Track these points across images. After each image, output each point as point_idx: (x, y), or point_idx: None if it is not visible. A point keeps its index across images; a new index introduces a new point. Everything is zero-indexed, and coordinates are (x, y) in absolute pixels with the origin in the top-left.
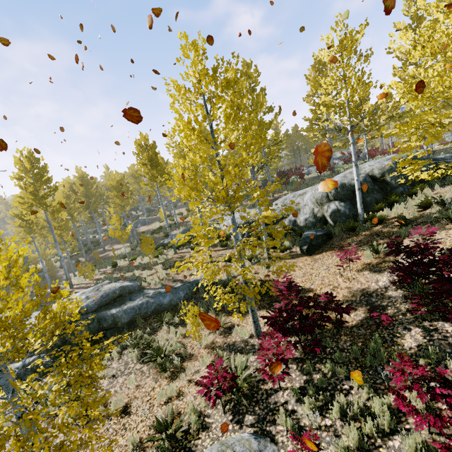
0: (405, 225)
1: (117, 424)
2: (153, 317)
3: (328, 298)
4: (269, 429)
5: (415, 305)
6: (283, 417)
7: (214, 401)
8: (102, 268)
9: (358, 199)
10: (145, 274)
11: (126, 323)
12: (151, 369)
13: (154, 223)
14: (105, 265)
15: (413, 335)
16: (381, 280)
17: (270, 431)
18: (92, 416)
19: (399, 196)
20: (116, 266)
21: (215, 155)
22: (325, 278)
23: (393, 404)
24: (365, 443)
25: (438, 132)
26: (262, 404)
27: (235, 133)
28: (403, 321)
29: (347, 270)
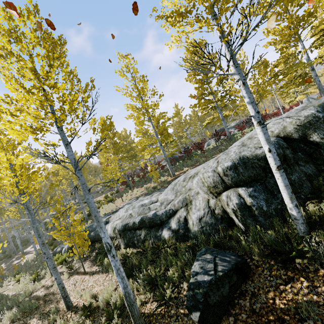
0: None
1: None
2: None
3: None
4: None
5: None
6: None
7: None
8: None
9: (282, 187)
10: None
11: None
12: None
13: (77, 214)
14: None
15: None
16: None
17: None
18: None
19: None
20: None
21: None
22: None
23: None
24: None
25: None
26: None
27: None
28: None
29: None
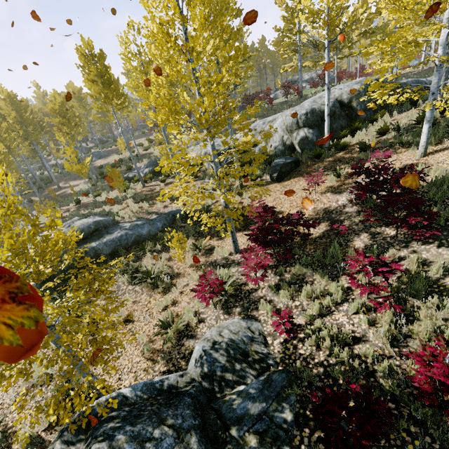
0: (364, 151)
1: (124, 330)
2: (134, 247)
3: (299, 216)
4: (253, 314)
5: (366, 217)
6: (264, 304)
7: (207, 302)
8: (63, 206)
9: (326, 126)
10: (115, 209)
11: (109, 254)
12: (143, 288)
13: (111, 156)
14: (66, 203)
15: (362, 239)
16: (341, 199)
17: (254, 315)
18: (106, 323)
19: (362, 123)
20: (80, 203)
21: (192, 71)
22: (293, 202)
23: (344, 285)
24: (324, 310)
25: (411, 52)
26: (245, 299)
27: (211, 43)
28: (356, 230)
29: (313, 194)
